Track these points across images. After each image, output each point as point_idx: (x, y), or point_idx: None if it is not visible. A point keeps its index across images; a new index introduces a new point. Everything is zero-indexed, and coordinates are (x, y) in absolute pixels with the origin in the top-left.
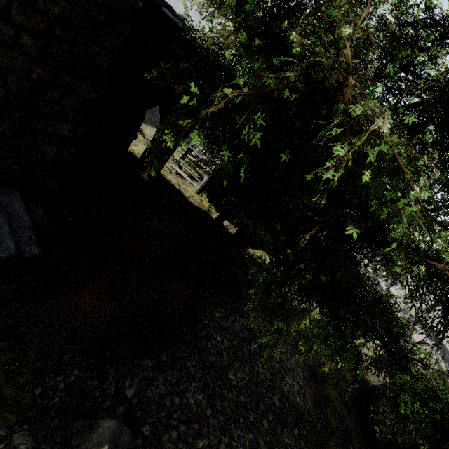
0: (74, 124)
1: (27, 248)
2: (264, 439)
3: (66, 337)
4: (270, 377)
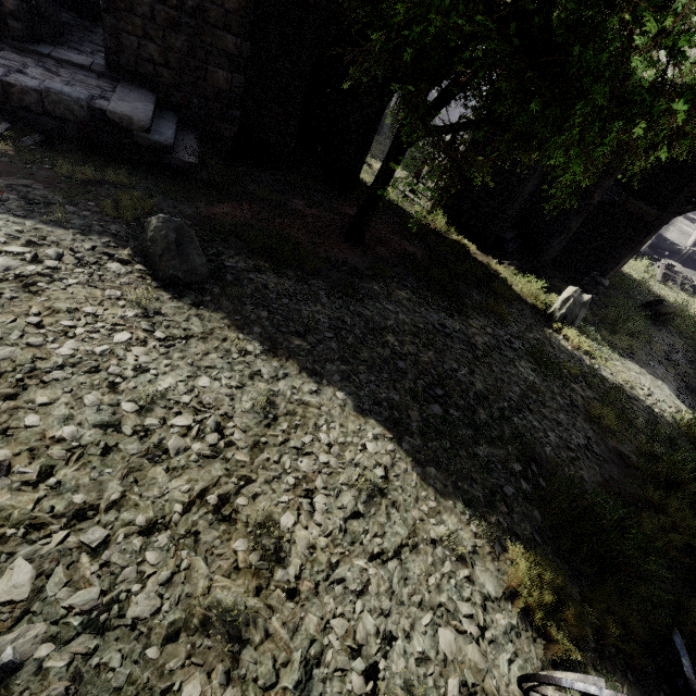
0: (239, 37)
1: (187, 156)
2: (423, 416)
3: (191, 214)
4: (482, 391)
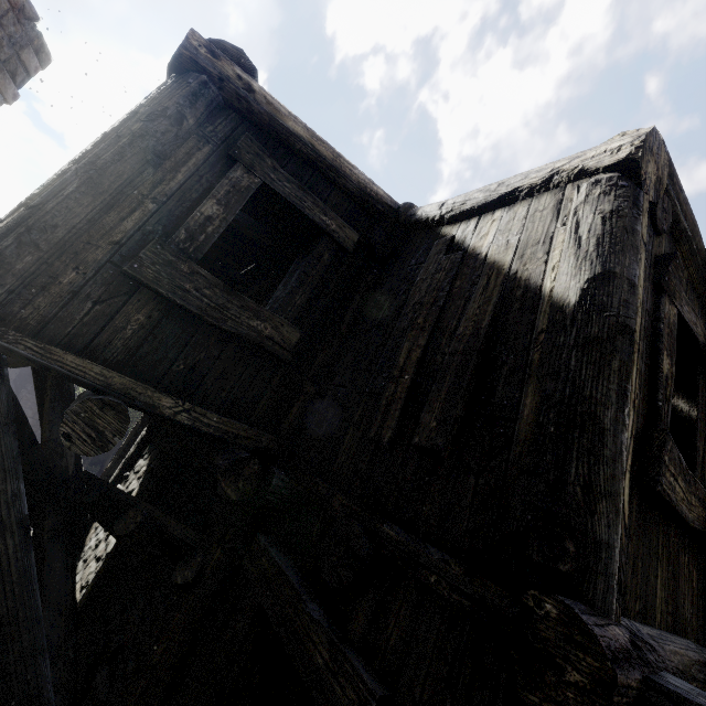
0: None
1: None
2: None
3: None
4: None
